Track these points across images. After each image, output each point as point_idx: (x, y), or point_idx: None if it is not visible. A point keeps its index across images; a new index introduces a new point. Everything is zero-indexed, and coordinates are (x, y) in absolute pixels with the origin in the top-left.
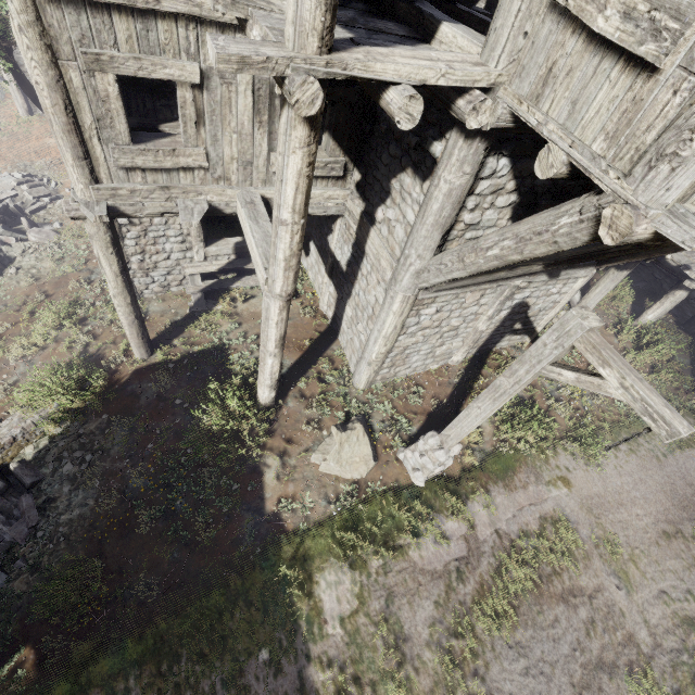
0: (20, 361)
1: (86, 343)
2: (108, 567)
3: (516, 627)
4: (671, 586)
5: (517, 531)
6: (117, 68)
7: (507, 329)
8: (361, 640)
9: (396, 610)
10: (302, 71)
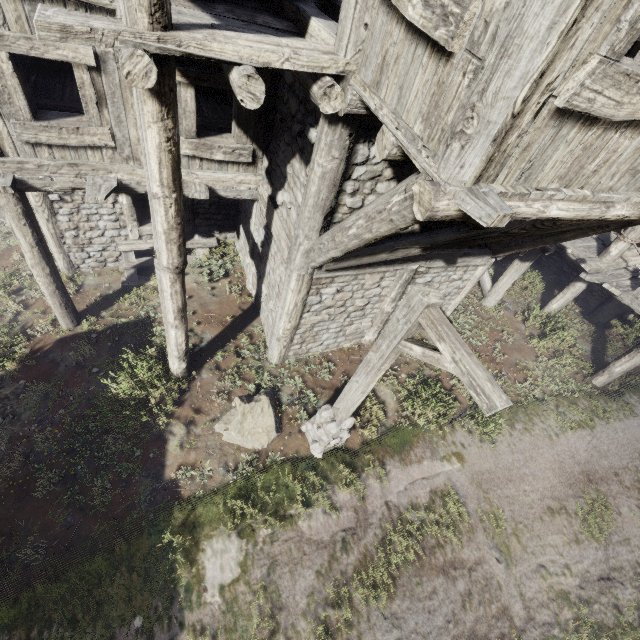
0: None
1: (17, 312)
2: None
3: (393, 597)
4: (550, 561)
5: (406, 503)
6: (9, 47)
7: None
8: (237, 608)
9: (277, 579)
10: (131, 44)
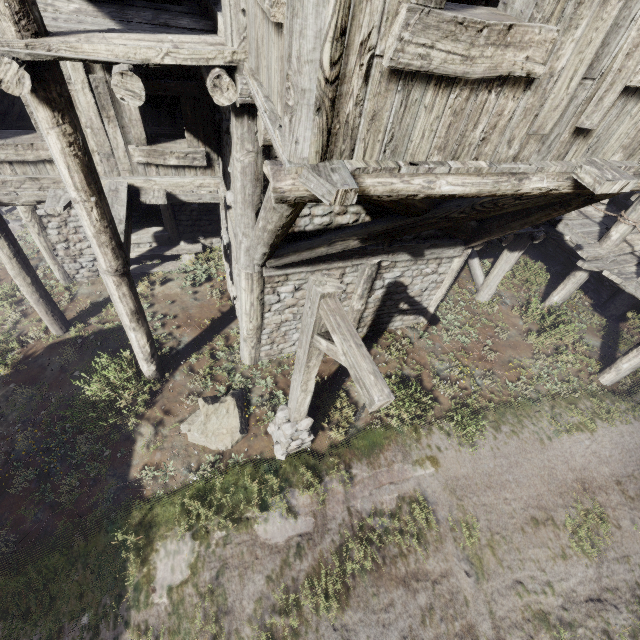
0: None
1: (17, 321)
2: None
3: (345, 608)
4: (529, 577)
5: (369, 509)
6: None
7: (393, 309)
8: (182, 609)
9: (225, 582)
10: None
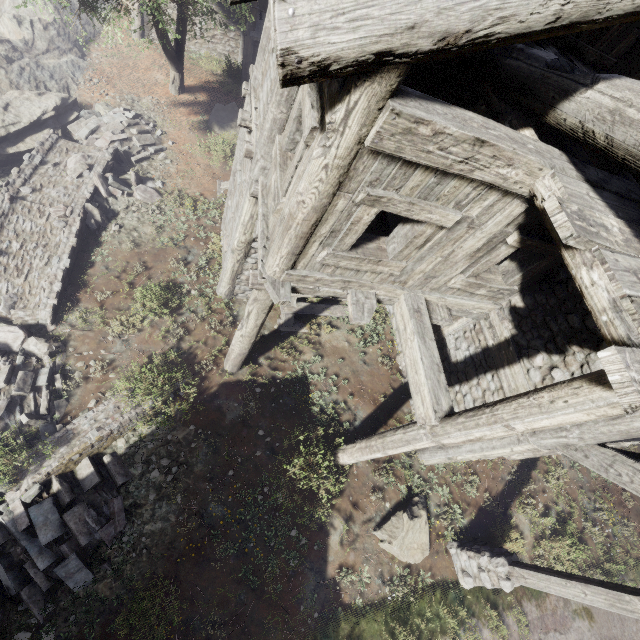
0: (118, 338)
1: (179, 336)
2: (181, 592)
3: None
4: None
5: None
6: (386, 206)
7: None
8: None
9: None
10: None
